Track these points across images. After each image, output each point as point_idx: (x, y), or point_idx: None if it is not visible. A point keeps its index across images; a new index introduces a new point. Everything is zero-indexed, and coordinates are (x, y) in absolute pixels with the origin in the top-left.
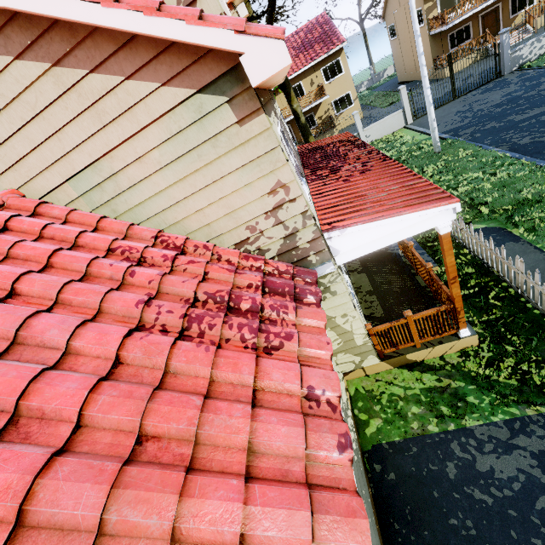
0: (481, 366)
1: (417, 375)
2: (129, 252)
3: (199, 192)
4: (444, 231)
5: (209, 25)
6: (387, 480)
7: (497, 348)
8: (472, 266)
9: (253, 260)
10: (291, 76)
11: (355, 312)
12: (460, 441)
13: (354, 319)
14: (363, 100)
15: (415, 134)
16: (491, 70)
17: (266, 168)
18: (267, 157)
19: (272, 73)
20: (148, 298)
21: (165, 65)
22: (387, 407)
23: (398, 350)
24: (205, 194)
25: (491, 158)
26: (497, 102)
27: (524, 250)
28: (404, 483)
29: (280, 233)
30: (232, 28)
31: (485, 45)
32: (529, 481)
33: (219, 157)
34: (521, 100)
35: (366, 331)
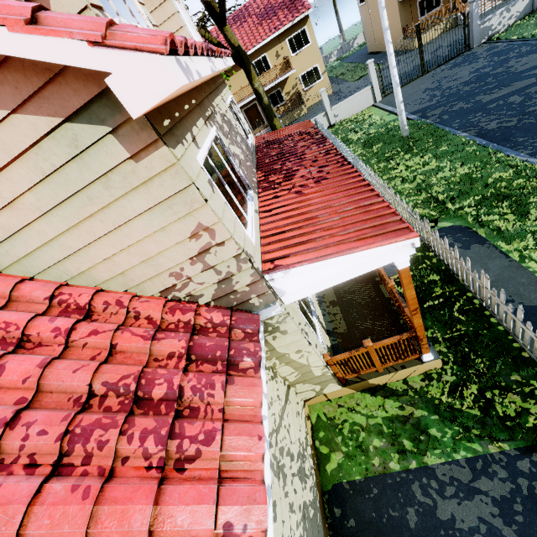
0: (444, 392)
1: (380, 400)
2: (4, 331)
3: (101, 239)
4: (402, 266)
5: (45, 32)
6: (347, 528)
7: (461, 371)
8: (437, 273)
9: (180, 313)
10: (255, 47)
11: (310, 347)
12: (421, 482)
13: (310, 354)
14: (332, 72)
15: (384, 113)
16: (460, 41)
17: (180, 209)
18: (180, 197)
19: (158, 100)
20: (13, 414)
21: (8, 85)
22: (348, 439)
23: (361, 374)
24: (109, 241)
25: (459, 145)
26: (466, 79)
27: (489, 255)
28: (363, 531)
29: (212, 278)
30: (83, 37)
31: (455, 13)
32: (490, 533)
33: (117, 200)
34: (489, 77)
35: (324, 363)
